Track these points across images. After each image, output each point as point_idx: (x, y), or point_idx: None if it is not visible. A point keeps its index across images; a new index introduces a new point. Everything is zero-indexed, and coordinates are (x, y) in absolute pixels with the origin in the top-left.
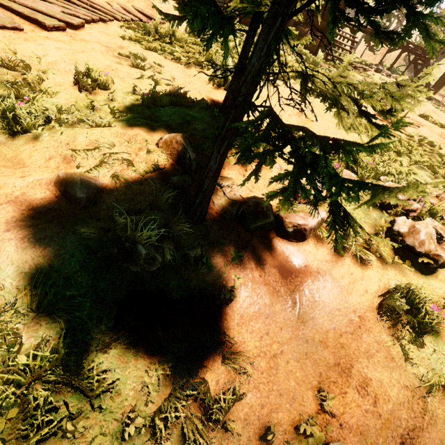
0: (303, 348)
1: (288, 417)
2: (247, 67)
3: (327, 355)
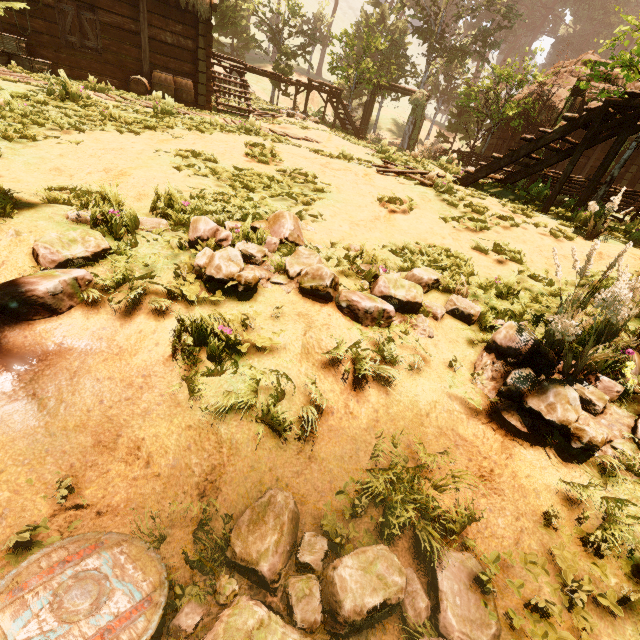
0: (43, 444)
1: None
2: None
3: (84, 438)
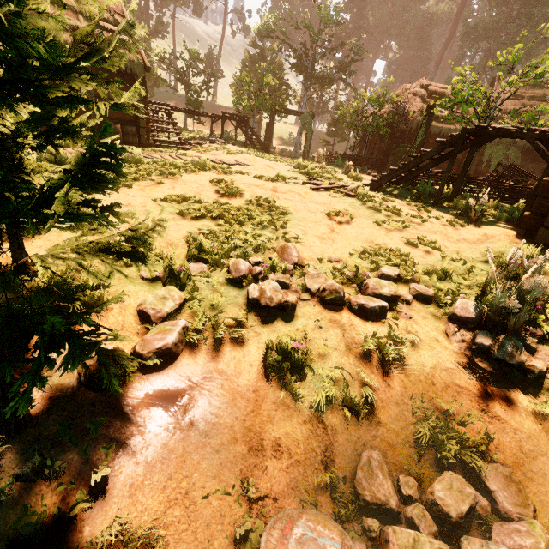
0: (216, 459)
1: (225, 537)
2: None
3: (240, 447)
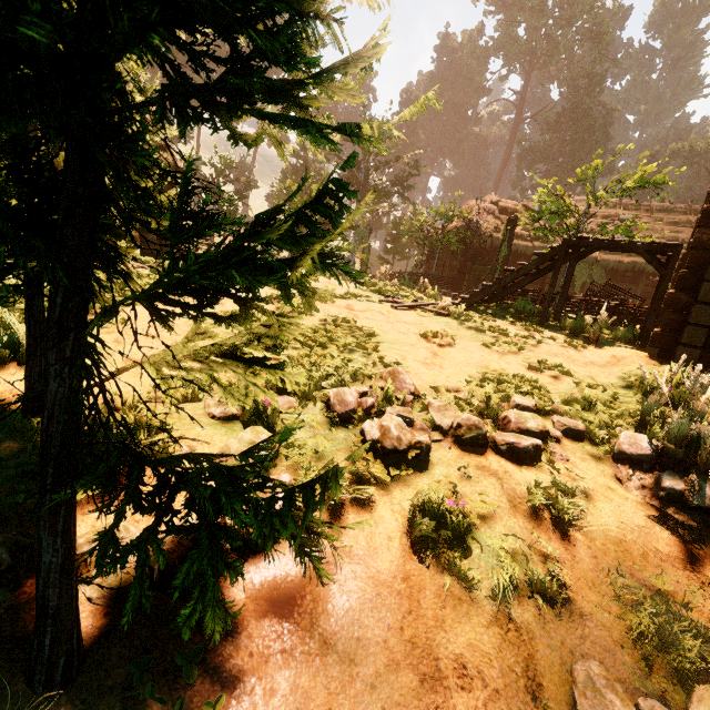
0: (375, 703)
1: None
2: (47, 397)
3: (407, 677)
